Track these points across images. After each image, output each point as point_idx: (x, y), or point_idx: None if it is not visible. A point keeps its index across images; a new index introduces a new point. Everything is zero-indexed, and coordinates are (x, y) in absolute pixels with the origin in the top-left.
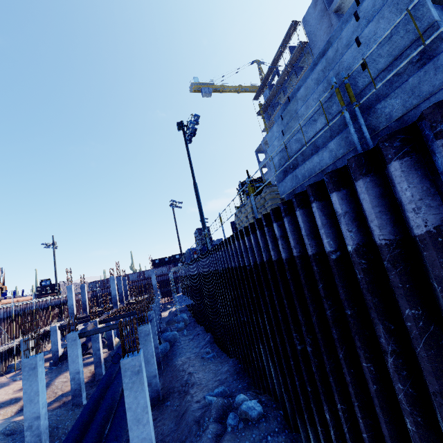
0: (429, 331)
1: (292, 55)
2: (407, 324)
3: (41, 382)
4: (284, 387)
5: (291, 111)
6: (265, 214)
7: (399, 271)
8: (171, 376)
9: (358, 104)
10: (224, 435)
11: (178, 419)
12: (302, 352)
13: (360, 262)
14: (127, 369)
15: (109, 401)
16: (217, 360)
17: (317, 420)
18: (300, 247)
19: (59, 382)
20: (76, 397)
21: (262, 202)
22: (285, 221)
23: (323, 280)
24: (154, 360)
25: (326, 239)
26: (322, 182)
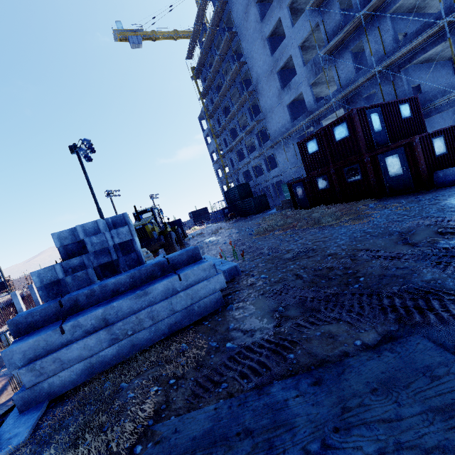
0: None
1: (213, 16)
2: None
3: None
4: None
5: None
6: None
7: None
8: None
9: None
10: None
11: None
12: None
13: None
14: None
15: None
16: None
17: None
18: None
19: None
20: None
21: None
22: None
23: None
24: None
25: None
26: None
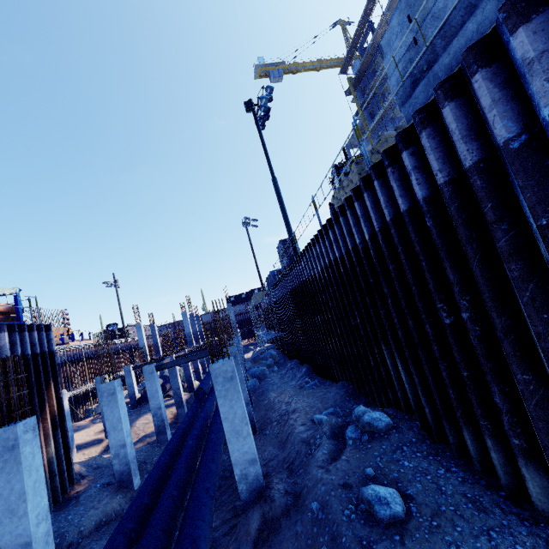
0: None
1: None
2: None
3: (122, 409)
4: (422, 388)
5: None
6: (387, 150)
7: None
8: (265, 409)
9: None
10: (344, 450)
11: (281, 444)
12: (451, 327)
13: None
14: (218, 375)
15: (197, 430)
16: (321, 387)
17: (478, 413)
18: (448, 168)
19: (141, 424)
20: (161, 434)
21: (374, 158)
22: (423, 138)
23: (493, 197)
24: (244, 386)
25: (500, 122)
26: (491, 34)
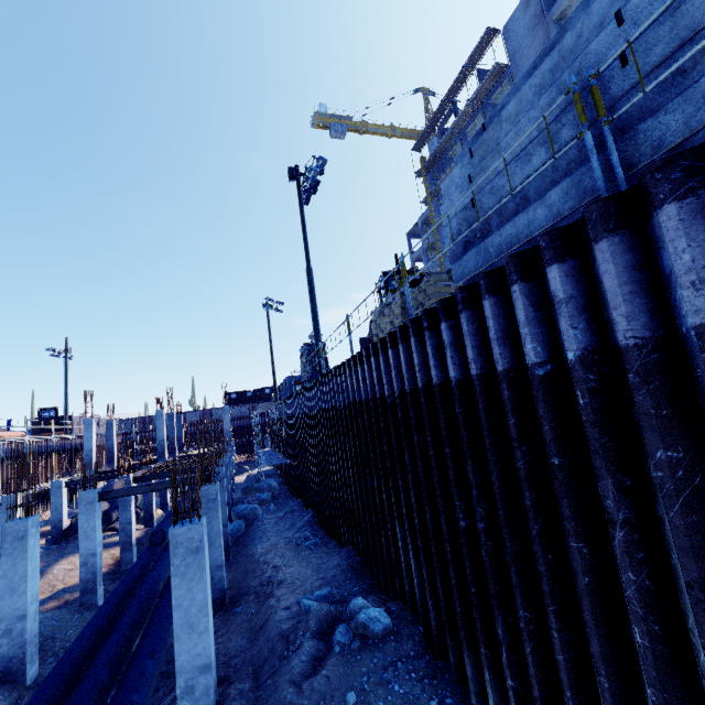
0: (692, 485)
1: (481, 84)
2: (656, 474)
3: (32, 561)
4: (430, 588)
5: (489, 142)
6: (428, 310)
7: (652, 389)
8: (245, 570)
9: (610, 119)
10: (328, 658)
11: (253, 634)
12: (466, 531)
13: (587, 378)
14: (180, 543)
15: (142, 599)
16: (322, 549)
17: (480, 638)
18: (482, 361)
19: (61, 570)
20: (87, 593)
21: (421, 298)
22: (462, 319)
23: (517, 412)
24: (220, 542)
25: (531, 343)
26: (533, 251)
